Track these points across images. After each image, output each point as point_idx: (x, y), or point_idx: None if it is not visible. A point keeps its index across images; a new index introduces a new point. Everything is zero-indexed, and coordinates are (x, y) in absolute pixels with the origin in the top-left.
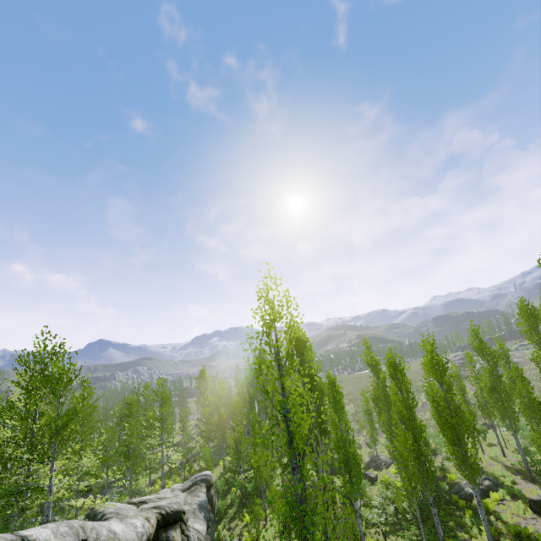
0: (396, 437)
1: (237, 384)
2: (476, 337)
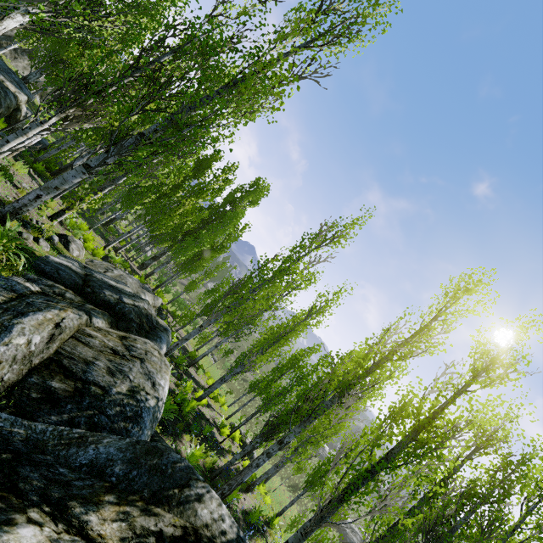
0: None
1: None
2: None
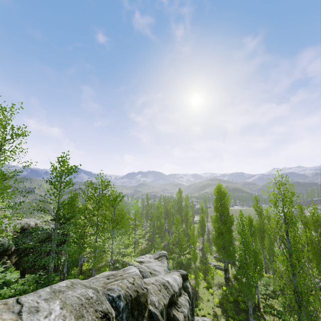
0: (271, 252)
1: (164, 206)
2: None
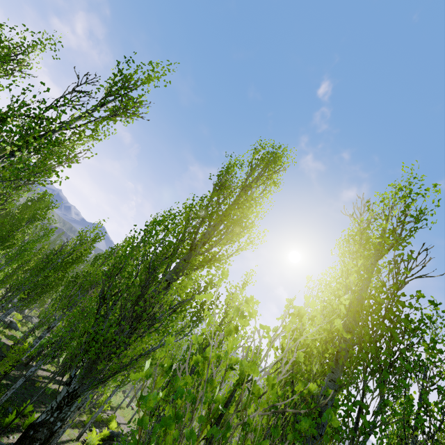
0: None
1: None
2: None
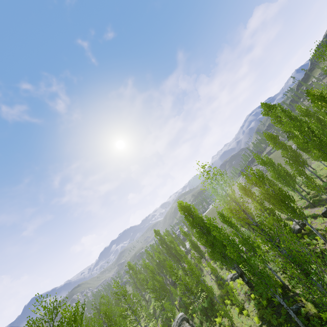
0: None
1: (152, 259)
2: (259, 159)
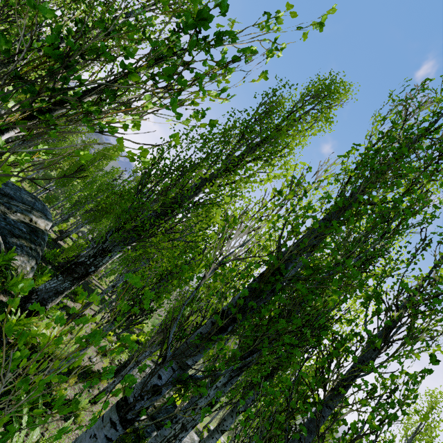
0: None
1: None
2: None
